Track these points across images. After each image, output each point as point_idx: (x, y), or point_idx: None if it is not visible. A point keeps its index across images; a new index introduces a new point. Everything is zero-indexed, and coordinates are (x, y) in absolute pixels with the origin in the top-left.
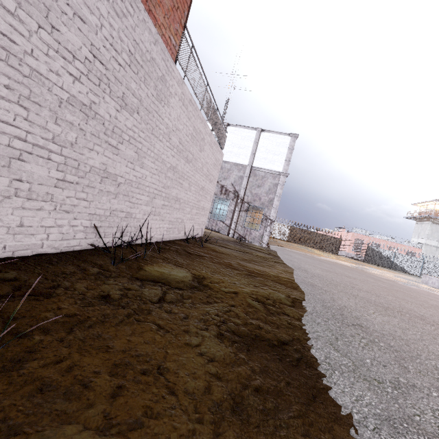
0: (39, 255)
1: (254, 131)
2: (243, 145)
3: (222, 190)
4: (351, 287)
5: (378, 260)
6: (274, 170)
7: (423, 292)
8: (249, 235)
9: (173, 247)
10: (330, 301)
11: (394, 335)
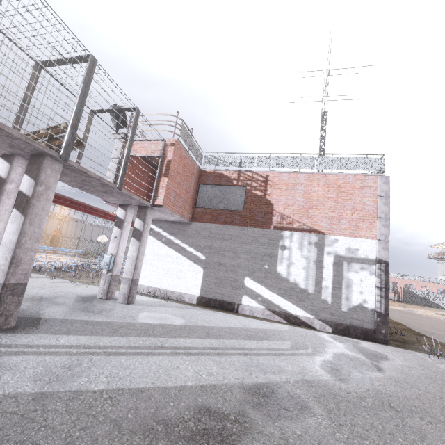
0: None
1: None
2: None
3: None
4: (420, 323)
5: (416, 299)
6: None
7: None
8: None
9: None
10: (419, 328)
11: (443, 335)
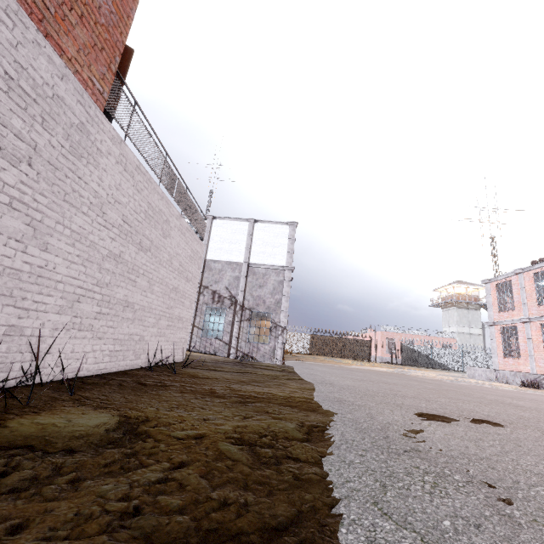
0: None
1: (246, 222)
2: (234, 239)
3: (214, 297)
4: (393, 395)
5: (417, 359)
6: (276, 265)
7: (475, 387)
8: (257, 352)
9: (118, 379)
10: (366, 419)
11: (468, 453)
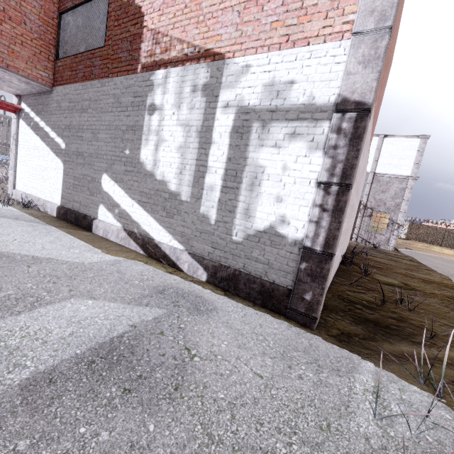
0: (337, 272)
1: (376, 138)
2: None
3: None
4: None
5: None
6: (401, 174)
7: None
8: (373, 239)
9: (357, 261)
10: None
11: None
